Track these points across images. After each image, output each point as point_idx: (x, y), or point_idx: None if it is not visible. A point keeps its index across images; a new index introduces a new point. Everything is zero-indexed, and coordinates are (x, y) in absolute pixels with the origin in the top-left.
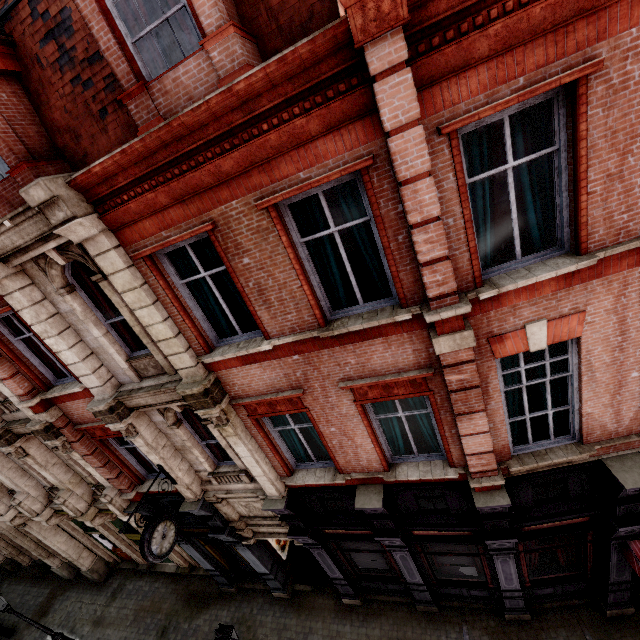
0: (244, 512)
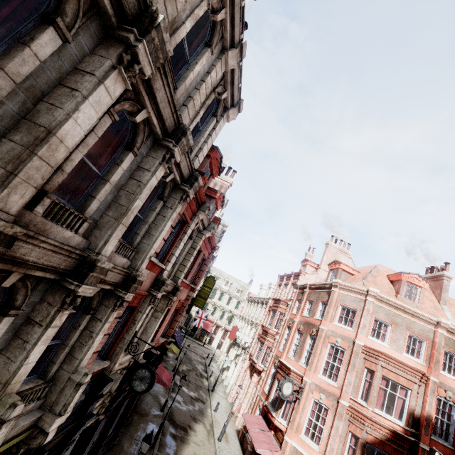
0: None
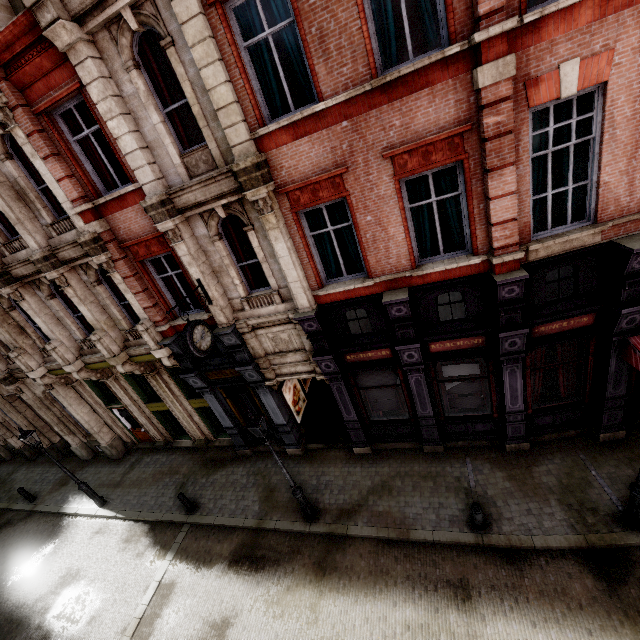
0: (270, 348)
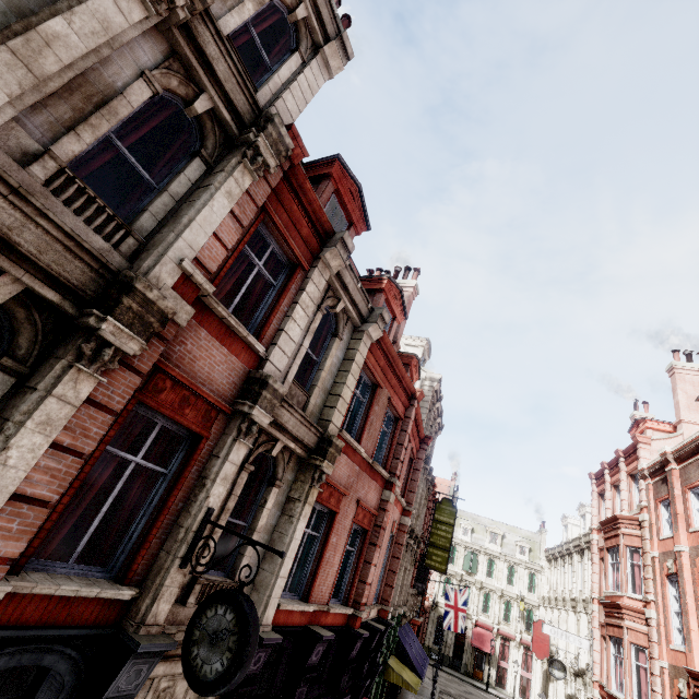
0: None
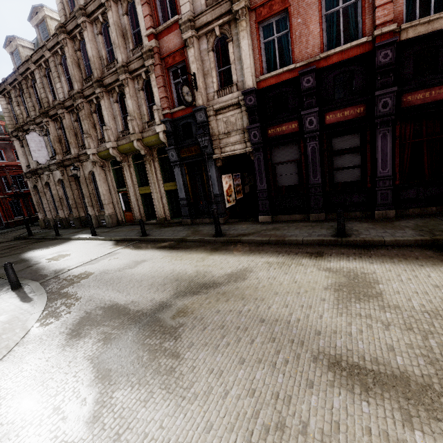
0: (222, 130)
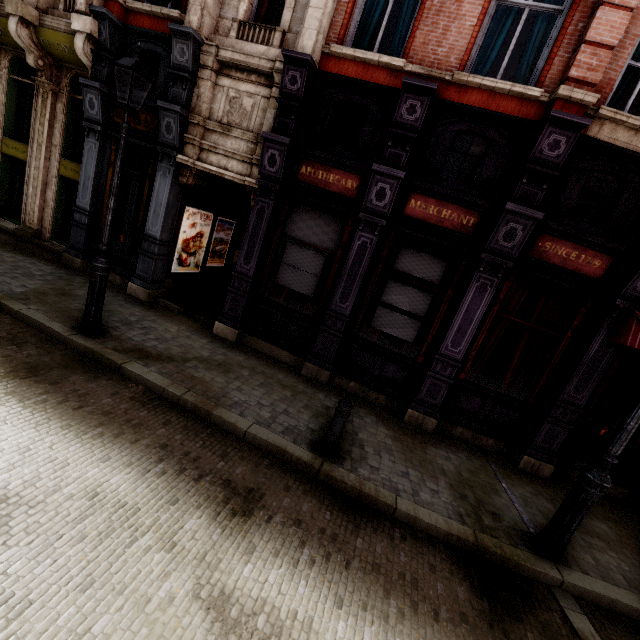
0: (219, 112)
